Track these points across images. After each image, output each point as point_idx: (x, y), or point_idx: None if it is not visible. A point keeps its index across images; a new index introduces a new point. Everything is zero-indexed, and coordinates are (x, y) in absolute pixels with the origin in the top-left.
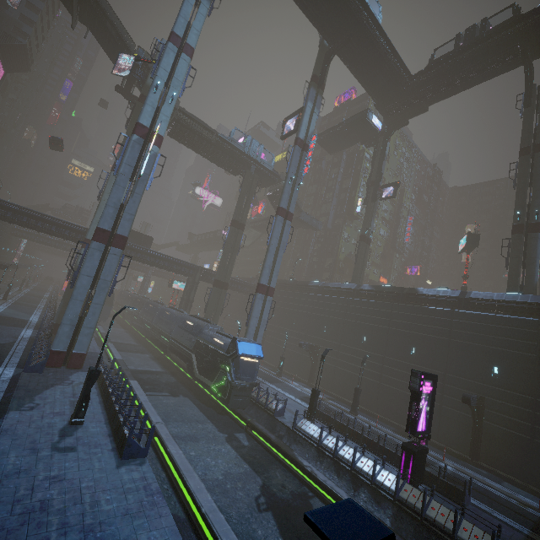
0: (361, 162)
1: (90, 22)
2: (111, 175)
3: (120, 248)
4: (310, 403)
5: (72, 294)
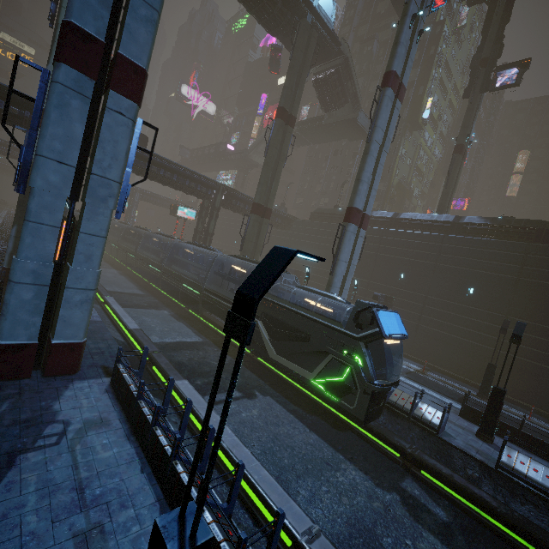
0: (437, 41)
1: None
2: None
3: (131, 98)
4: (490, 411)
5: (26, 207)
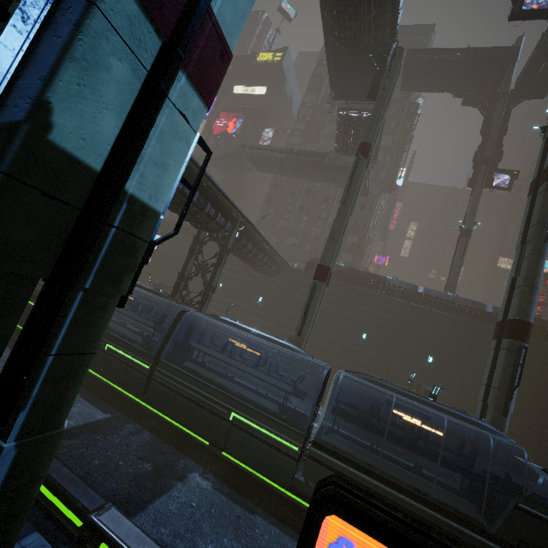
0: (412, 119)
1: None
2: None
3: None
4: None
5: None
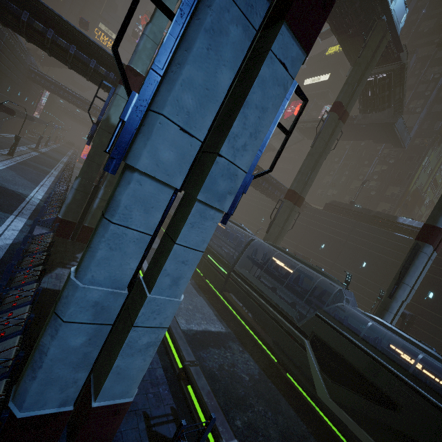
0: None
1: None
2: None
3: (303, 43)
4: None
5: (112, 198)
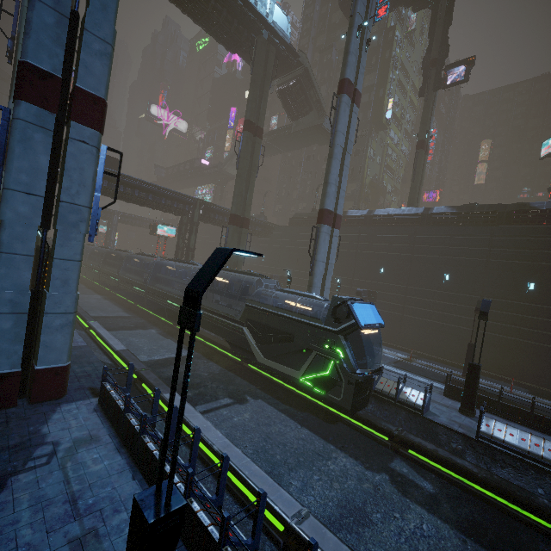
0: (391, 45)
1: None
2: (25, 4)
3: (92, 127)
4: (469, 386)
5: None
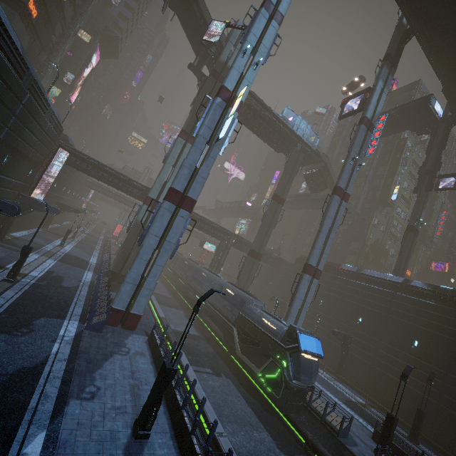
0: (401, 150)
1: (178, 6)
2: (178, 140)
3: (188, 211)
4: (384, 432)
5: (139, 252)
